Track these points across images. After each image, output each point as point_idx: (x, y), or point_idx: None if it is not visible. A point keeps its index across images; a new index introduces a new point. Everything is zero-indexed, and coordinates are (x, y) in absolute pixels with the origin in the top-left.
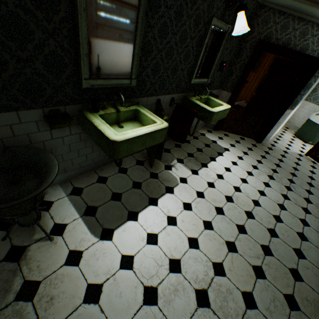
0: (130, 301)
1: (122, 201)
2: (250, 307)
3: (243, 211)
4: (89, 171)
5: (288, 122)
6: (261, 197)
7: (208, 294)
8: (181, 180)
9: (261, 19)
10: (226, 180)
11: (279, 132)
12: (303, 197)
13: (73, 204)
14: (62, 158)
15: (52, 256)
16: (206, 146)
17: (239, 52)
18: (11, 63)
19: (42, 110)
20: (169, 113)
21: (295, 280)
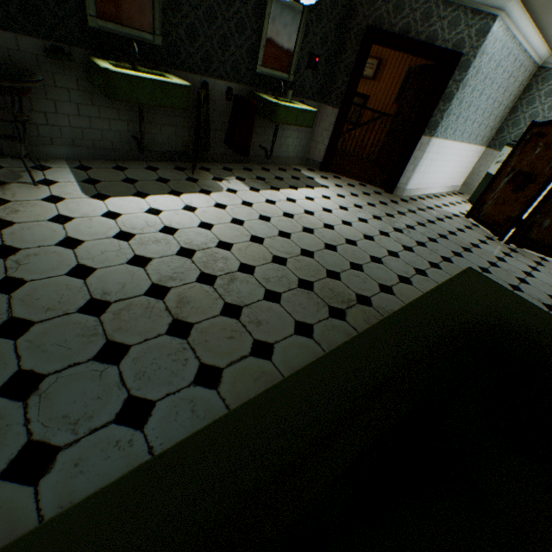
0: (99, 233)
1: (135, 185)
2: (243, 272)
3: (301, 226)
4: (108, 160)
5: (465, 185)
6: (343, 226)
7: (195, 253)
8: (228, 190)
9: None
10: (298, 204)
11: (441, 193)
12: (417, 241)
13: (74, 174)
14: (69, 122)
15: (31, 193)
16: (293, 178)
17: (341, 46)
18: None
19: (43, 43)
20: (228, 113)
21: (327, 277)
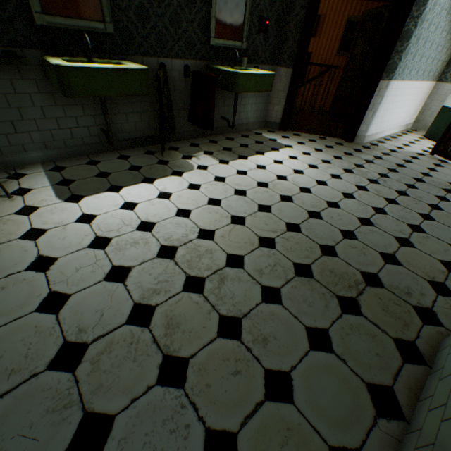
0: (73, 244)
1: (108, 178)
2: (232, 266)
3: (278, 195)
4: (81, 156)
5: (417, 121)
6: (318, 186)
7: (177, 250)
8: (199, 167)
9: None
10: (269, 170)
11: (396, 134)
12: (396, 190)
13: (48, 177)
14: (37, 126)
15: (4, 208)
16: (257, 143)
17: (289, 4)
18: None
19: None
20: (188, 90)
21: (323, 255)
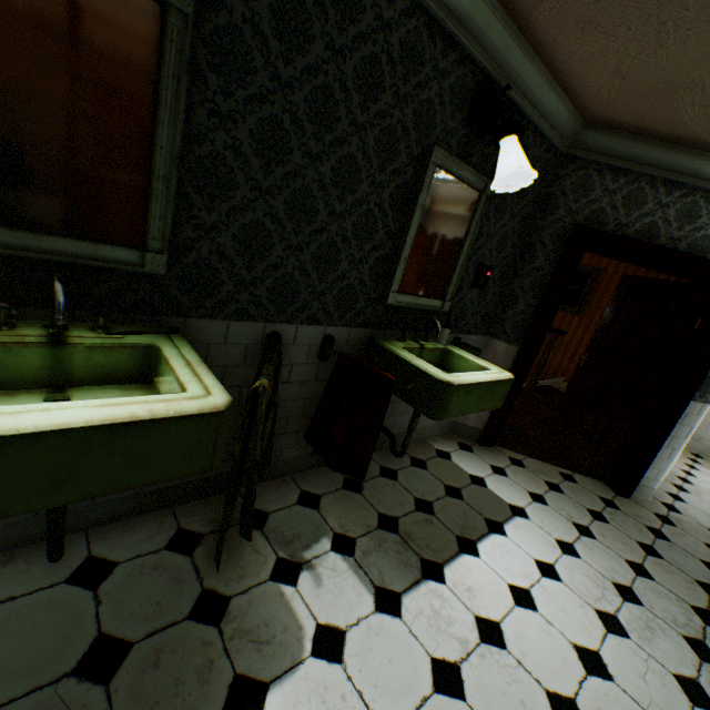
0: None
1: None
2: None
3: None
4: None
5: (697, 439)
6: None
7: None
8: (319, 638)
9: (570, 182)
10: (516, 654)
11: (679, 465)
12: None
13: None
14: None
15: None
16: (450, 493)
17: (525, 251)
18: None
19: None
20: (320, 380)
21: None
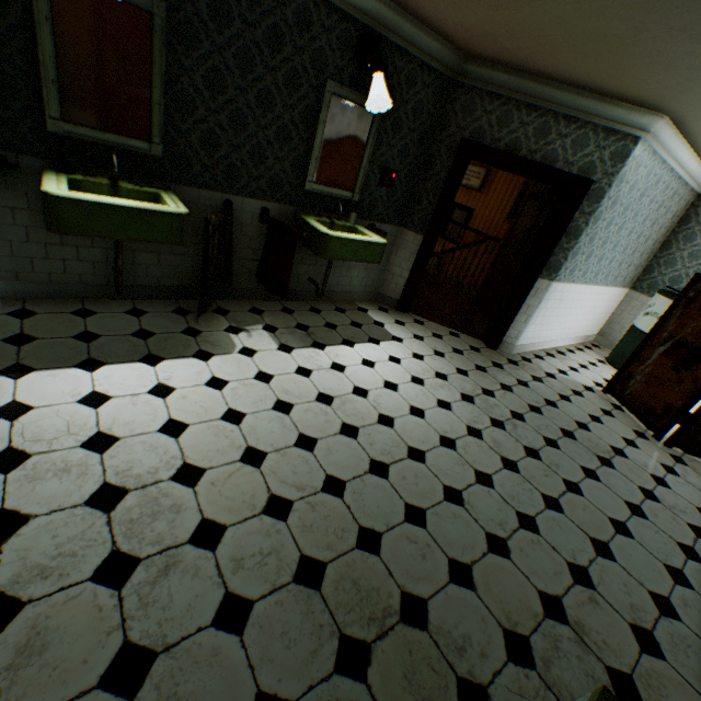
0: None
1: (92, 344)
2: (199, 544)
3: (340, 422)
4: (72, 298)
5: (601, 335)
6: (410, 417)
7: (125, 496)
8: (243, 350)
9: (460, 105)
10: (347, 375)
11: (568, 347)
12: (526, 445)
13: None
14: (12, 250)
15: None
16: (353, 325)
17: (428, 160)
18: None
19: None
20: (263, 238)
21: (357, 547)
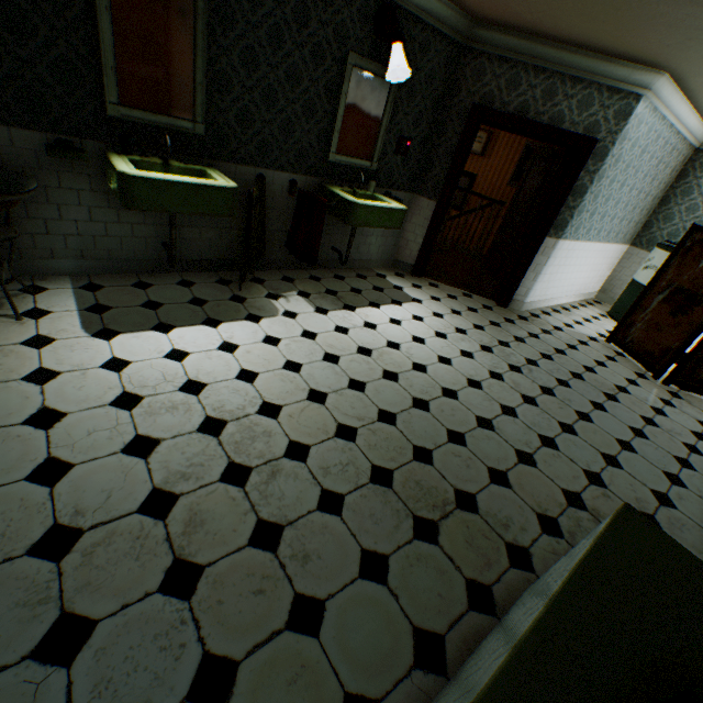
0: (91, 397)
1: (159, 311)
2: (292, 458)
3: (381, 369)
4: (128, 273)
5: (602, 291)
6: (439, 365)
7: (226, 426)
8: (286, 313)
9: (470, 70)
10: (379, 332)
11: (571, 304)
12: (542, 385)
13: (76, 297)
14: (77, 229)
15: (9, 333)
16: (376, 289)
17: (440, 127)
18: (7, 61)
19: (46, 137)
20: (291, 210)
21: (414, 460)
